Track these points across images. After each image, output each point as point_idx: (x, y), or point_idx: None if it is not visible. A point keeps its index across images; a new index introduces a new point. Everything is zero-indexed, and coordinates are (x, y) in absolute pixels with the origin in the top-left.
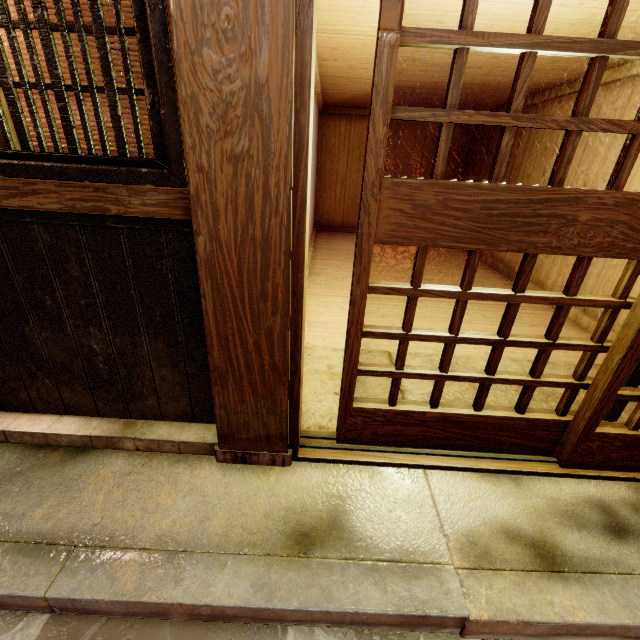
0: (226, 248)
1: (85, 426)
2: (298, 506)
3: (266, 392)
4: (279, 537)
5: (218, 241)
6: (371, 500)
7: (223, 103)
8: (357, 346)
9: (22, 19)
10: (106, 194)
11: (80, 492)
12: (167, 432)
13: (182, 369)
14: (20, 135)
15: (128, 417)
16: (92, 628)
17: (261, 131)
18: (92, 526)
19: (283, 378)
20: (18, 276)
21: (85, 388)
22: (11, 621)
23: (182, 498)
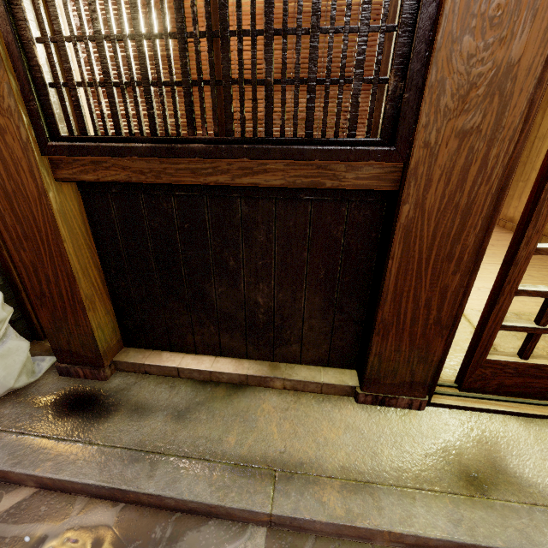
0: (427, 214)
1: (239, 366)
2: (451, 448)
3: (423, 343)
4: (450, 476)
5: (422, 208)
6: (519, 447)
7: (468, 84)
8: (507, 303)
9: (299, 26)
10: (325, 170)
11: (255, 423)
12: (309, 374)
13: (330, 320)
14: (267, 124)
15: (271, 360)
16: (306, 544)
17: (497, 107)
18: (280, 453)
19: (443, 331)
20: (212, 241)
21: (241, 334)
22: (237, 531)
23: (343, 434)
